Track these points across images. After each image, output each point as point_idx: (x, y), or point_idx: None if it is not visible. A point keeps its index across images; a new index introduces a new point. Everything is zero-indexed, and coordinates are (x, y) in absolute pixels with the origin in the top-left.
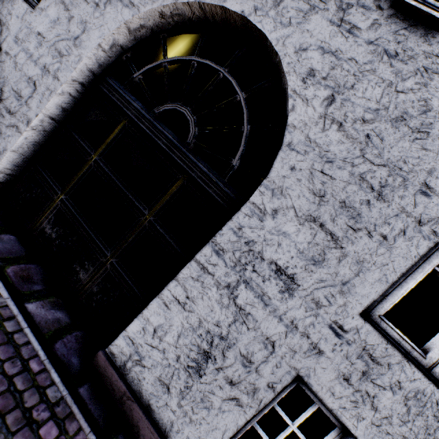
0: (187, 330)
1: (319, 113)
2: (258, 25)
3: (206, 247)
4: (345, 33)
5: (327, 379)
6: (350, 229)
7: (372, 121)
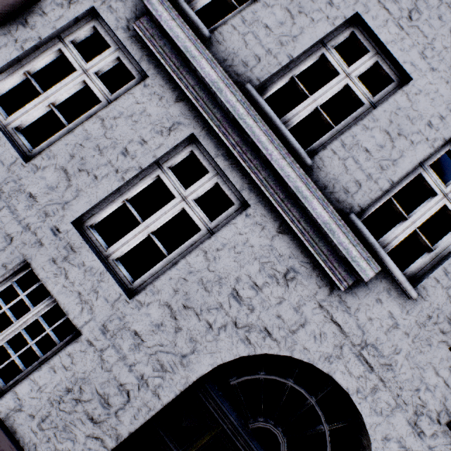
0: None
1: None
2: (358, 406)
3: None
4: (416, 435)
5: None
6: None
7: None
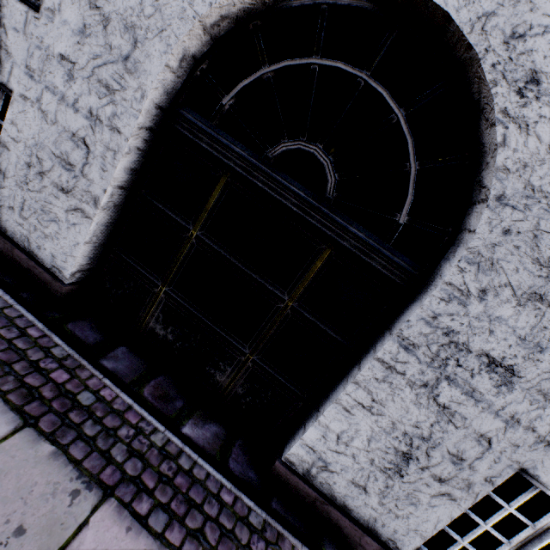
0: (378, 434)
1: (547, 145)
2: None
3: (389, 344)
4: None
5: None
6: None
7: None
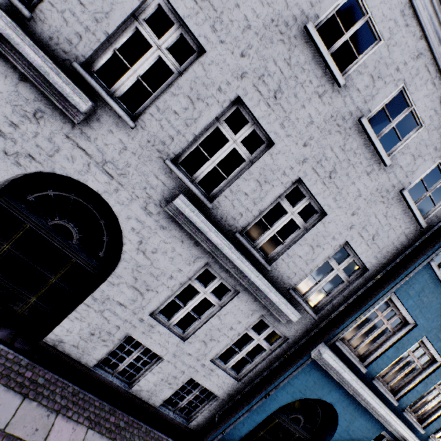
0: (83, 328)
1: (136, 247)
2: (107, 201)
3: (88, 298)
4: (147, 214)
5: (138, 334)
6: (147, 290)
7: (156, 252)
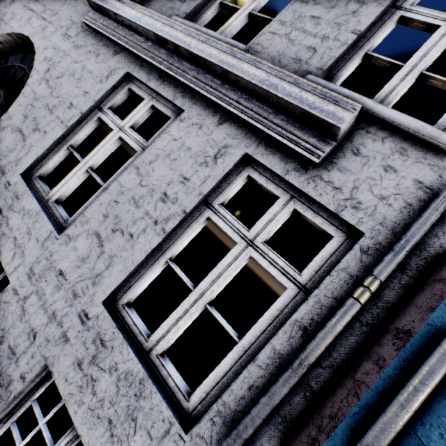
0: None
1: (41, 77)
2: (33, 40)
3: None
4: (65, 40)
5: None
6: (33, 131)
7: (61, 77)
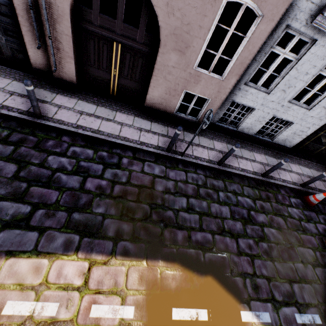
0: None
1: None
2: None
3: None
4: None
5: None
6: None
7: None
